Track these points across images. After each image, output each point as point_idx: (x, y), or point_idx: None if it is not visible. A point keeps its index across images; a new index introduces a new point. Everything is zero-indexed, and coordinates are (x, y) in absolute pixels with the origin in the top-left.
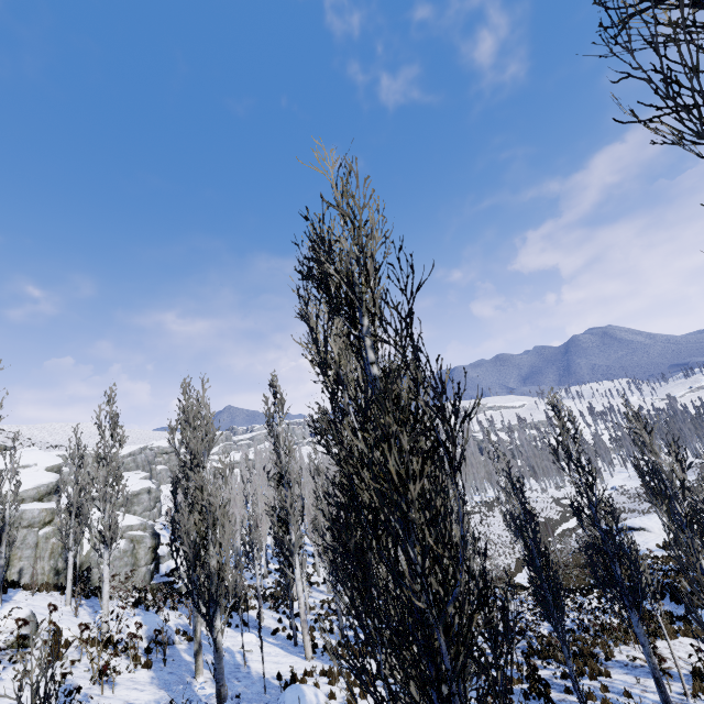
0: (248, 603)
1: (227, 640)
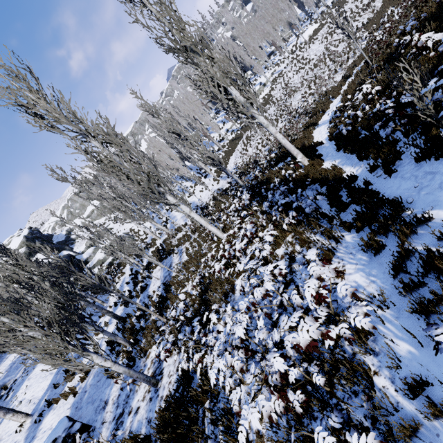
0: (121, 272)
1: (32, 378)
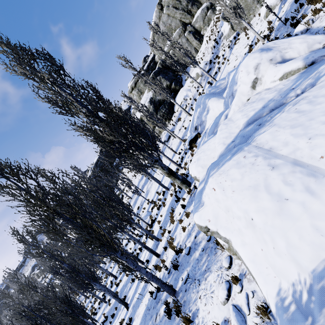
0: None
1: None
